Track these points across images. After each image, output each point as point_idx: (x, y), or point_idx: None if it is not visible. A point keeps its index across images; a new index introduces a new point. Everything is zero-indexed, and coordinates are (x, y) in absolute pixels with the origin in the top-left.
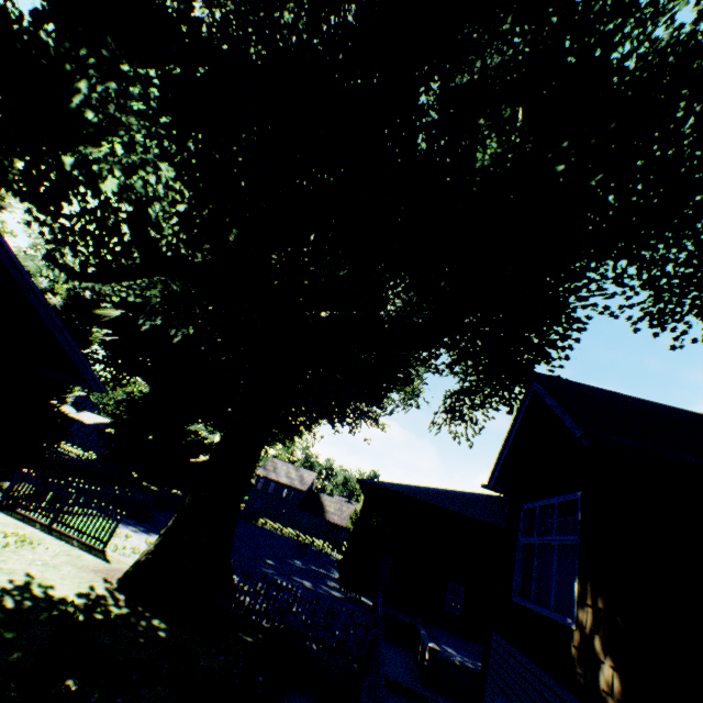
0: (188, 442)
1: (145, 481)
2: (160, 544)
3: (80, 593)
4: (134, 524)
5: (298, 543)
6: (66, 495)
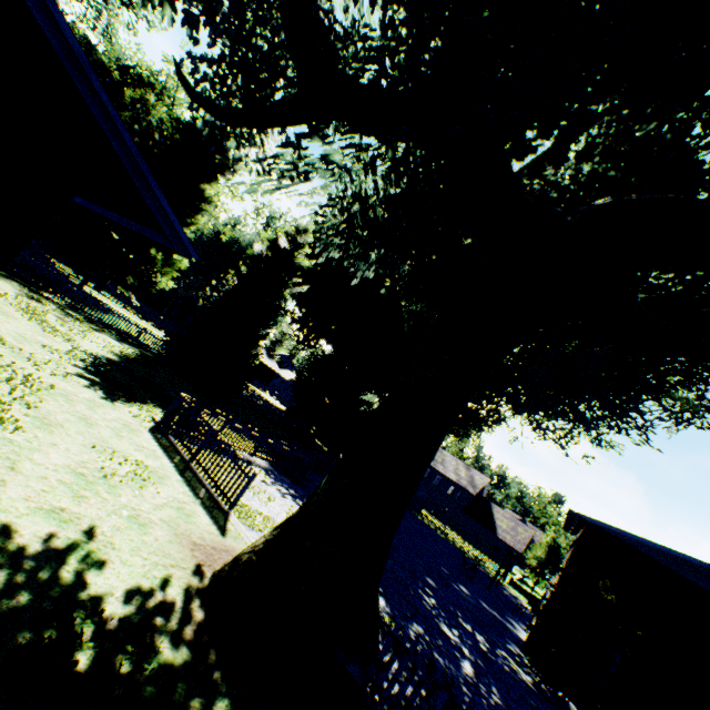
0: (359, 410)
1: (319, 440)
2: (271, 542)
3: (135, 591)
4: (286, 484)
5: (463, 558)
6: (209, 432)
